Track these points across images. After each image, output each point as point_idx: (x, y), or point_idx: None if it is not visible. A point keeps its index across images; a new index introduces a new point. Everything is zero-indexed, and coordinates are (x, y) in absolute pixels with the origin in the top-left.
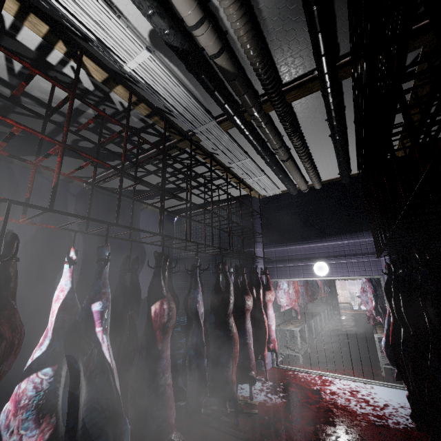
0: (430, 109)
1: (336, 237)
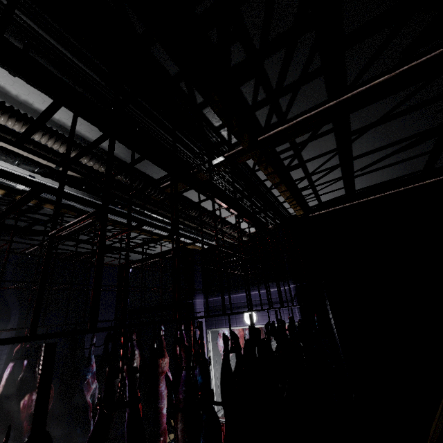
0: (296, 186)
1: (261, 286)
